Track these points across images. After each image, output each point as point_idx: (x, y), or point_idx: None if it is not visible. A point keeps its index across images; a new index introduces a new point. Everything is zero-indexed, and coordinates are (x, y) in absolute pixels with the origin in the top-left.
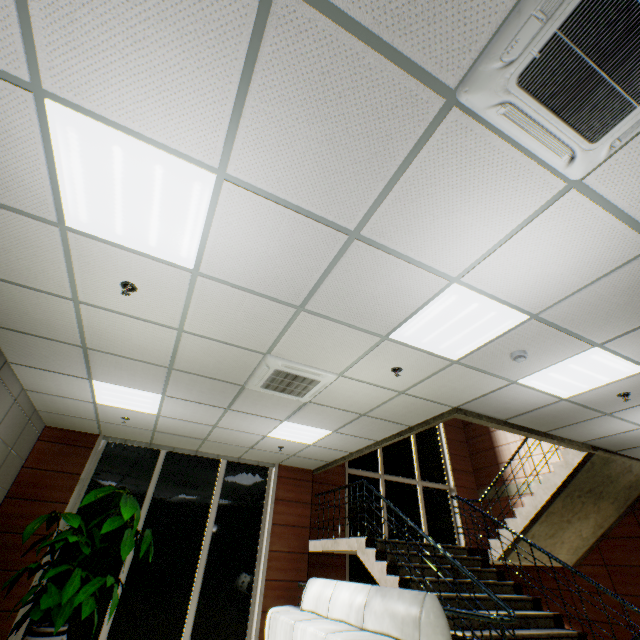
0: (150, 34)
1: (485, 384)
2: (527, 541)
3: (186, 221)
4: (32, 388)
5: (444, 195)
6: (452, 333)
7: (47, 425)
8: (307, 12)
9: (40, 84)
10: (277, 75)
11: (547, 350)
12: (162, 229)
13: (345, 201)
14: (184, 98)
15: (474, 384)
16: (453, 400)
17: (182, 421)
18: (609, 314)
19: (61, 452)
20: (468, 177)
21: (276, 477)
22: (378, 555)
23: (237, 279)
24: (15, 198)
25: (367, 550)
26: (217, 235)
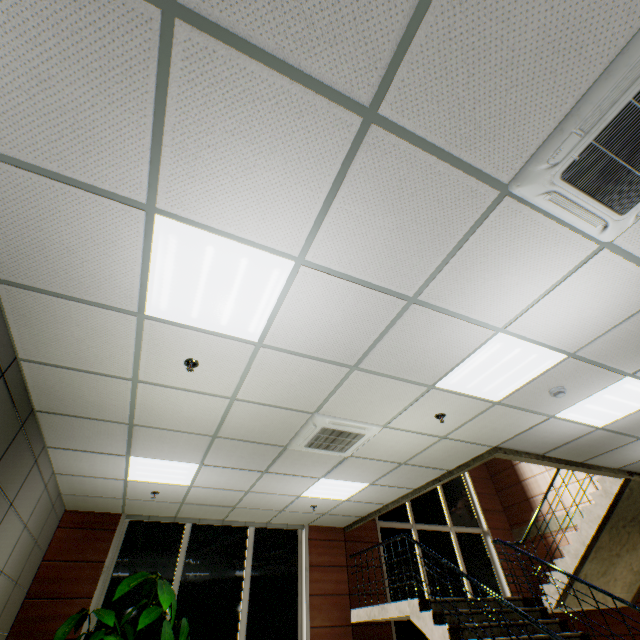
0: (260, 163)
1: (524, 421)
2: (585, 583)
3: (259, 301)
4: (63, 471)
5: (494, 262)
6: (495, 377)
7: (67, 509)
8: (392, 140)
9: (154, 204)
10: (361, 184)
11: (583, 384)
12: (235, 310)
13: (407, 273)
14: (279, 206)
15: (514, 422)
16: (493, 440)
17: (214, 489)
18: (638, 347)
19: (83, 538)
20: (516, 246)
21: (307, 540)
22: (436, 618)
23: (298, 347)
24: (103, 295)
25: (422, 614)
26: (286, 310)
